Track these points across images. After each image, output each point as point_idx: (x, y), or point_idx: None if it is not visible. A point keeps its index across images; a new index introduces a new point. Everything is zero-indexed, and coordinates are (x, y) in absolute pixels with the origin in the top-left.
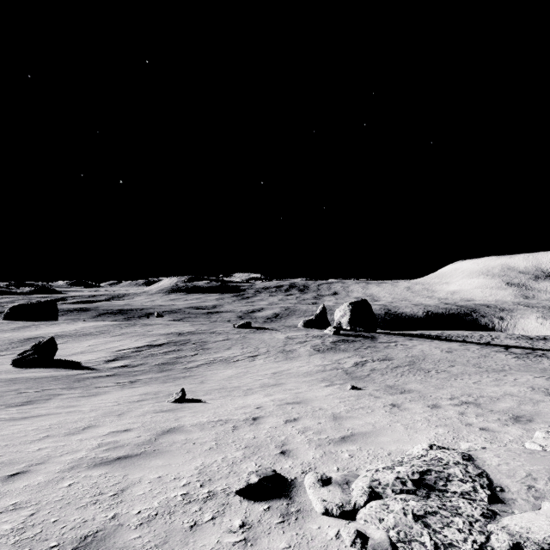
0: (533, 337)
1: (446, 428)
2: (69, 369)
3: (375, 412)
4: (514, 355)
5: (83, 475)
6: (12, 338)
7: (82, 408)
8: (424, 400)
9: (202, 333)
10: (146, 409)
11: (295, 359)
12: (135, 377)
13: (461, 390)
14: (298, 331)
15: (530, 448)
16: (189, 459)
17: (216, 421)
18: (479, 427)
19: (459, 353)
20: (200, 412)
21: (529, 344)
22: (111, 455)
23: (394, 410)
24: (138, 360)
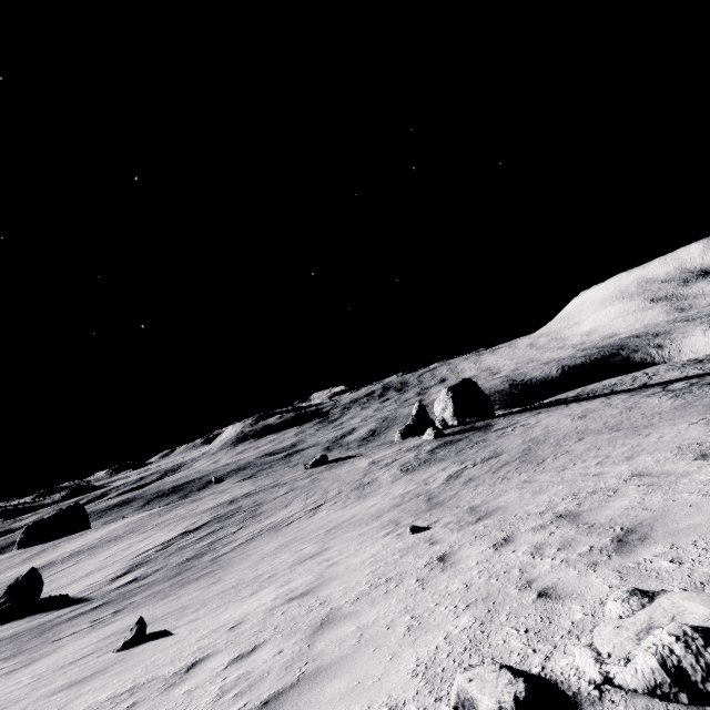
0: (702, 358)
1: (479, 609)
2: (51, 612)
3: (399, 587)
4: (671, 394)
5: None
6: (14, 576)
7: None
8: (497, 531)
9: (261, 490)
10: (52, 686)
11: (370, 495)
12: (129, 600)
13: (569, 487)
14: (390, 447)
15: (582, 666)
16: None
17: (121, 694)
18: (541, 588)
19: (595, 415)
20: (127, 671)
21: (699, 369)
22: None
23: (432, 572)
24: (157, 564)
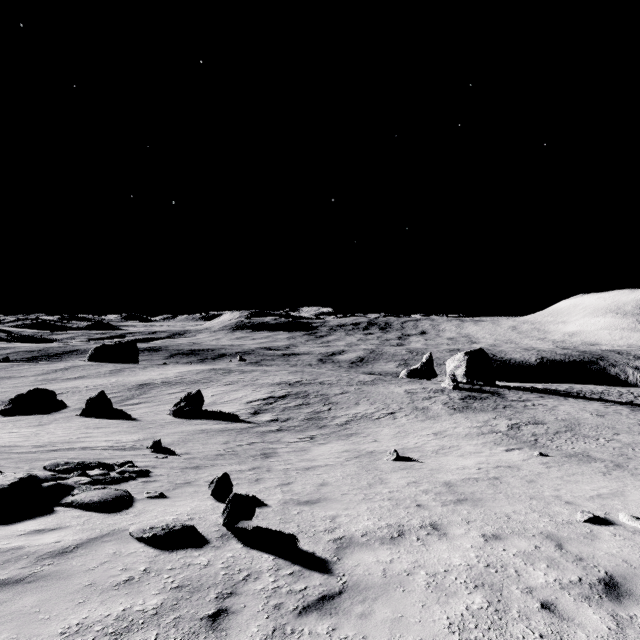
0: None
1: None
2: (229, 422)
3: (593, 477)
4: None
5: (462, 508)
6: (123, 383)
7: (327, 462)
8: (626, 470)
9: (311, 383)
10: (385, 466)
11: (438, 419)
12: (306, 433)
13: None
14: (411, 383)
15: None
16: (508, 503)
17: (467, 479)
18: None
19: (613, 418)
20: (438, 471)
21: None
22: (448, 498)
23: (608, 477)
24: (281, 414)
